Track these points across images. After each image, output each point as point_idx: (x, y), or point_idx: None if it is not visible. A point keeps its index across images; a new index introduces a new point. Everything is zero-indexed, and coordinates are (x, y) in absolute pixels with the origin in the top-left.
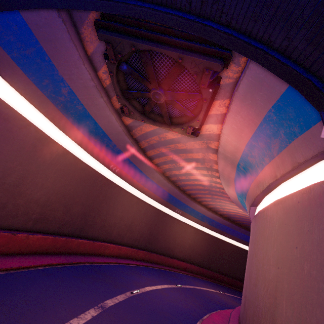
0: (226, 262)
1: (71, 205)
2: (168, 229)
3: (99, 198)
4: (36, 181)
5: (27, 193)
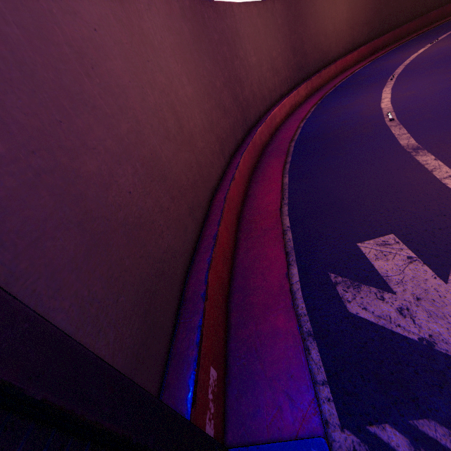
0: None
1: (220, 99)
2: (311, 22)
3: (227, 56)
4: (181, 101)
5: (192, 128)
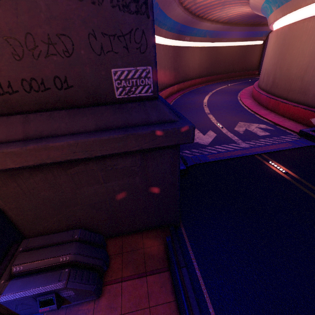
0: (223, 65)
1: None
2: (183, 60)
3: None
4: None
5: None
